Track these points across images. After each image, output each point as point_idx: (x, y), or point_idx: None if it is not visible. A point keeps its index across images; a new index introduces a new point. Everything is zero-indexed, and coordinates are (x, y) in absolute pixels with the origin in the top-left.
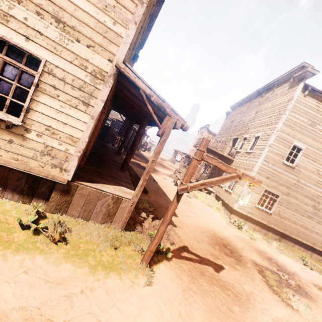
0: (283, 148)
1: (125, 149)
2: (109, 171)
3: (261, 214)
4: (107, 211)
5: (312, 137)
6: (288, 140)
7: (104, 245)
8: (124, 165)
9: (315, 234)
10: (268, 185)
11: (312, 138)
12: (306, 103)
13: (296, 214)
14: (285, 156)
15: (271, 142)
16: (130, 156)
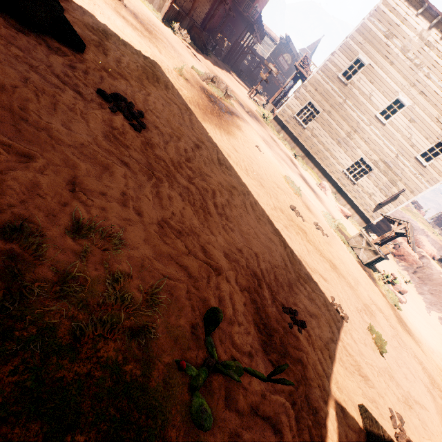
0: (345, 60)
1: (232, 65)
2: (175, 5)
3: (296, 126)
4: (159, 4)
5: (382, 53)
6: (353, 51)
7: (151, 9)
8: (188, 13)
9: (337, 163)
10: (314, 98)
11: (382, 54)
12: (394, 7)
13: (328, 136)
14: (343, 69)
15: (336, 50)
16: (193, 6)
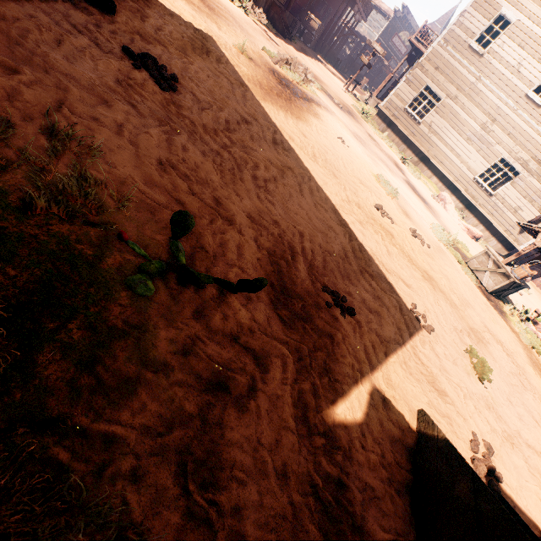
0: (480, 20)
1: (326, 53)
2: None
3: (408, 121)
4: None
5: (539, 0)
6: (494, 5)
7: None
8: None
9: (466, 167)
10: (433, 80)
11: (539, 1)
12: None
13: (453, 131)
14: (477, 34)
15: (467, 8)
16: None
